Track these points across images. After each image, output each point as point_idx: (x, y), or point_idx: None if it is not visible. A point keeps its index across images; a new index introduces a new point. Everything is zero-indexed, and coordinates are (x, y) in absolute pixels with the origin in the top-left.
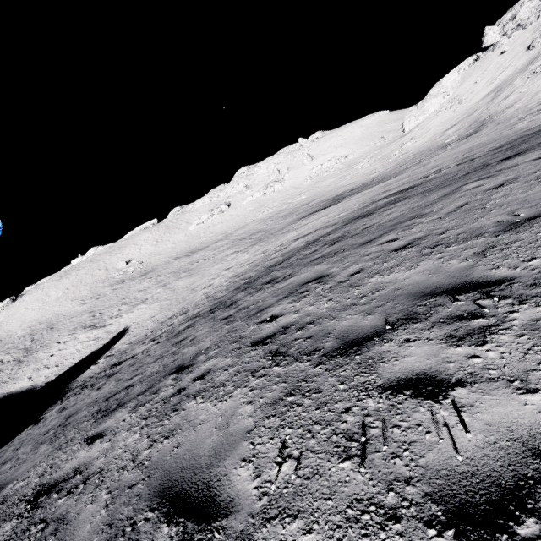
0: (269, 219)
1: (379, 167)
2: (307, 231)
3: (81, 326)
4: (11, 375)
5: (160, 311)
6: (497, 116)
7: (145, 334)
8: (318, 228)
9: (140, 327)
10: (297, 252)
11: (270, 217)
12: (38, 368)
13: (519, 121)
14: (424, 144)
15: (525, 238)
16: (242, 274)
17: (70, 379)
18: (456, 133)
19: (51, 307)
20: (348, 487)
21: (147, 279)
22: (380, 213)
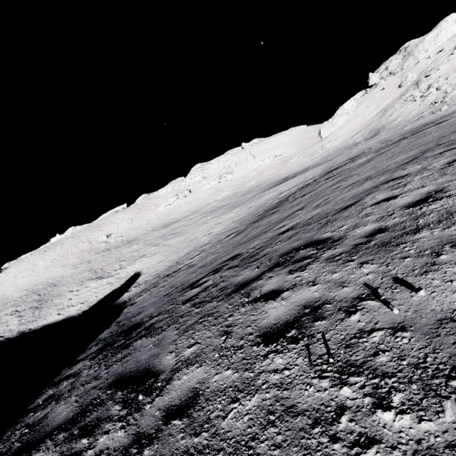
0: (229, 198)
1: (309, 160)
2: (286, 189)
3: (87, 279)
4: (36, 316)
5: (167, 257)
6: (387, 125)
7: (169, 266)
8: (297, 184)
9: (155, 267)
10: (296, 192)
11: (229, 197)
12: (62, 308)
13: (404, 127)
14: (339, 145)
15: (454, 135)
16: (246, 216)
17: (110, 303)
18: (361, 137)
19: (41, 273)
20: (443, 158)
21: (134, 244)
22: (350, 164)
